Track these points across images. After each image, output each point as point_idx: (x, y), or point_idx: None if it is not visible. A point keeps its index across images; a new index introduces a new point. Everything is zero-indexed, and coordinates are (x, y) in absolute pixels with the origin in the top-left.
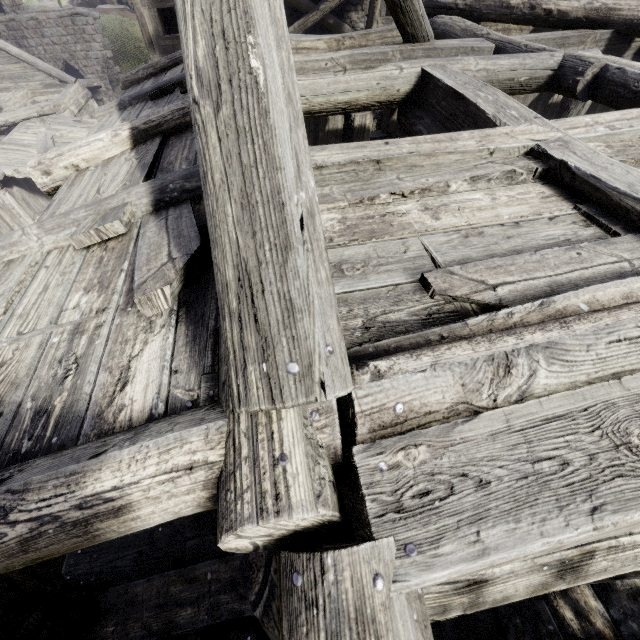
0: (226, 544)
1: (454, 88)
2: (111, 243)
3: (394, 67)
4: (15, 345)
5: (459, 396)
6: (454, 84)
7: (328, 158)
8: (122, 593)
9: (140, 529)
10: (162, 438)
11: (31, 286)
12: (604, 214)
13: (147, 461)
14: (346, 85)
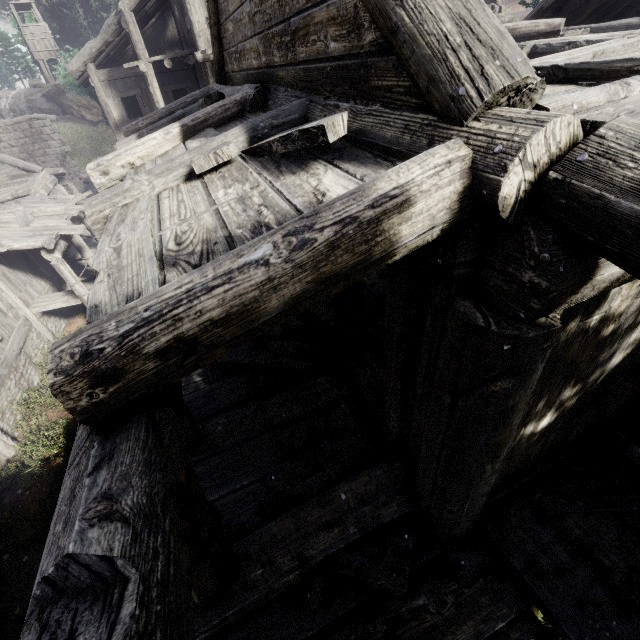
0: (508, 178)
1: None
2: (223, 169)
3: None
4: (186, 223)
5: (607, 97)
6: None
7: None
8: (257, 538)
9: (405, 241)
10: (414, 157)
11: (163, 206)
12: (601, 81)
13: (412, 169)
14: None
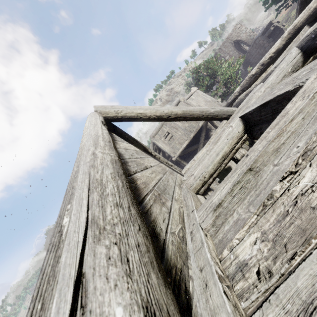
0: None
1: (259, 105)
2: None
3: (227, 129)
4: None
5: None
6: (257, 104)
7: (220, 195)
8: None
9: None
10: None
11: None
12: None
13: None
14: (215, 153)
